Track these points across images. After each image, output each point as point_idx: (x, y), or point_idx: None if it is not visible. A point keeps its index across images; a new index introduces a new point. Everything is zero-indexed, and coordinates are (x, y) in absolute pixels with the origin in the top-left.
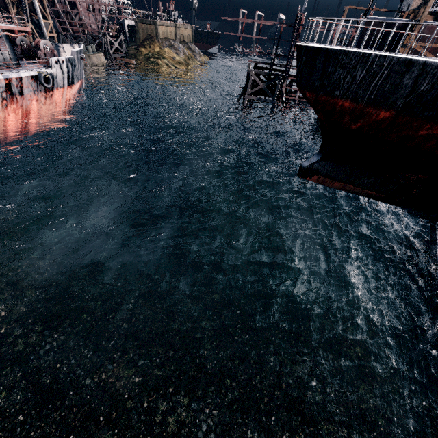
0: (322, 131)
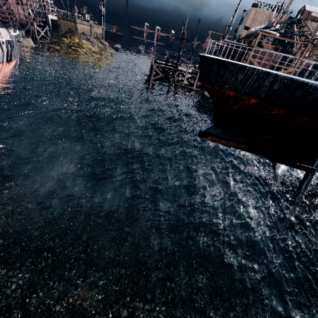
0: (214, 109)
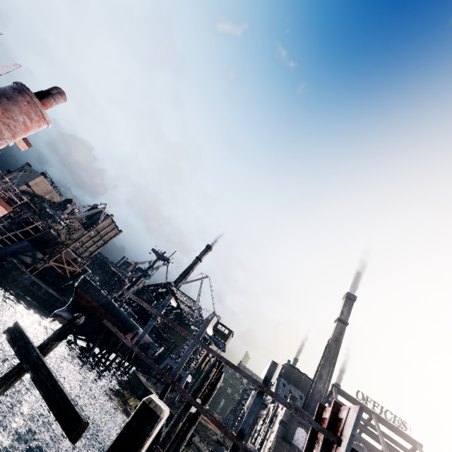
0: (72, 301)
